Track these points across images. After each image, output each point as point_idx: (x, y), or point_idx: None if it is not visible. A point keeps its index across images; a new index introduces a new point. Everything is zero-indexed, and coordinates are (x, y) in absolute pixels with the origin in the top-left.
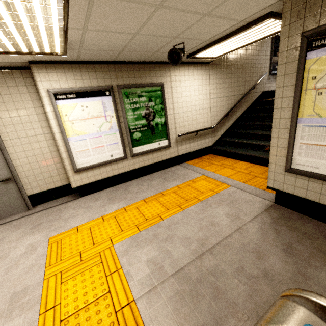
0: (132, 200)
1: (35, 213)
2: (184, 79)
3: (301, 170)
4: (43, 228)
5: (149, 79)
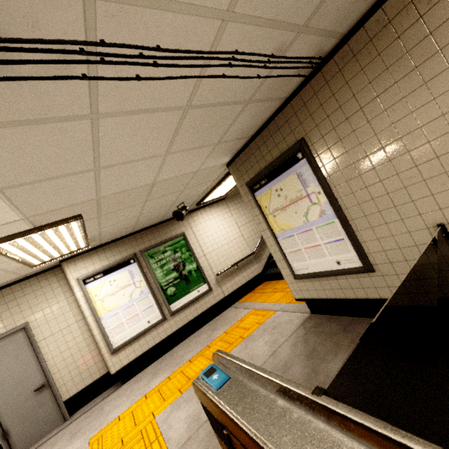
0: (177, 365)
1: (73, 421)
2: (204, 221)
3: (300, 274)
4: (83, 433)
5: (169, 234)
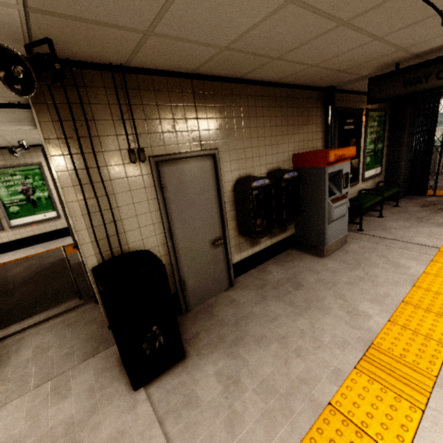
0: None
1: None
2: None
3: None
4: None
5: (23, 160)
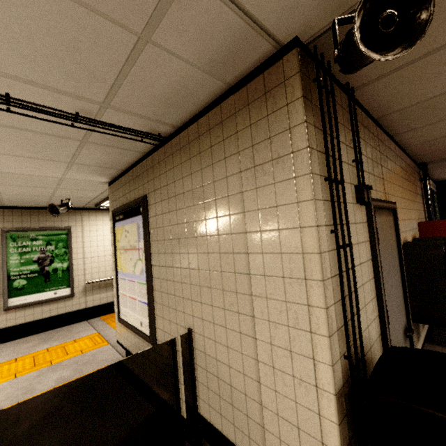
0: None
1: None
2: (102, 223)
3: (121, 319)
4: None
5: (52, 223)
